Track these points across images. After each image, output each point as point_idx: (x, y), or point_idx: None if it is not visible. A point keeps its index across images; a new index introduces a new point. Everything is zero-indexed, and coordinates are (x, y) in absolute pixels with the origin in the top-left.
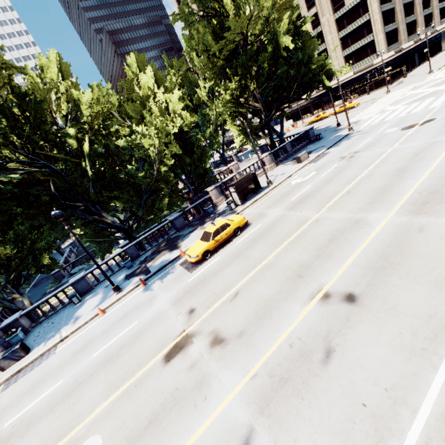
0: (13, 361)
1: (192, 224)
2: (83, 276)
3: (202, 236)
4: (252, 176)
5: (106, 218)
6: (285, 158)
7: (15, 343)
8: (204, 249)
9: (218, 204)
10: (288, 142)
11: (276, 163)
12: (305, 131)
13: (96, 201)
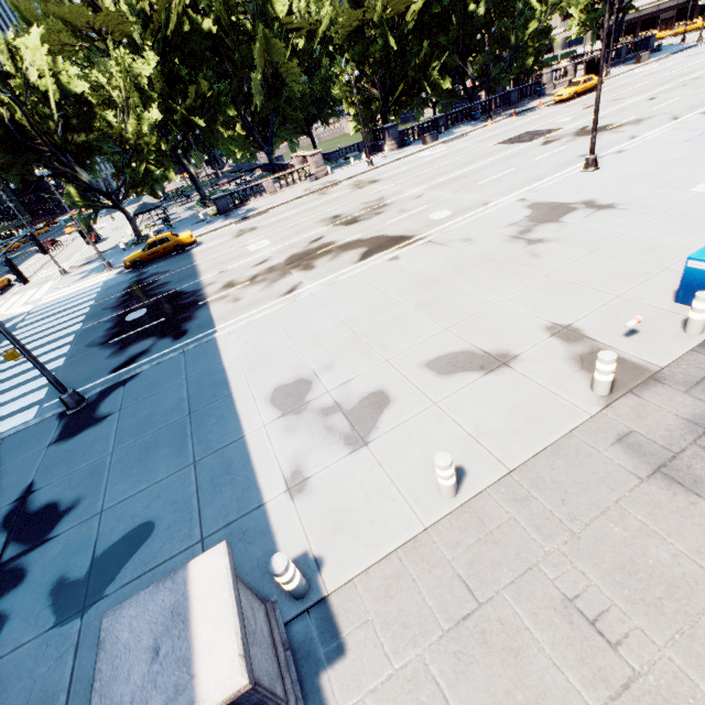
0: (431, 141)
1: (524, 102)
2: (446, 114)
3: (568, 86)
4: (596, 62)
5: (467, 70)
6: (615, 65)
7: (407, 145)
8: (575, 91)
9: (546, 91)
10: (626, 45)
11: (606, 67)
12: (647, 37)
13: (473, 47)
